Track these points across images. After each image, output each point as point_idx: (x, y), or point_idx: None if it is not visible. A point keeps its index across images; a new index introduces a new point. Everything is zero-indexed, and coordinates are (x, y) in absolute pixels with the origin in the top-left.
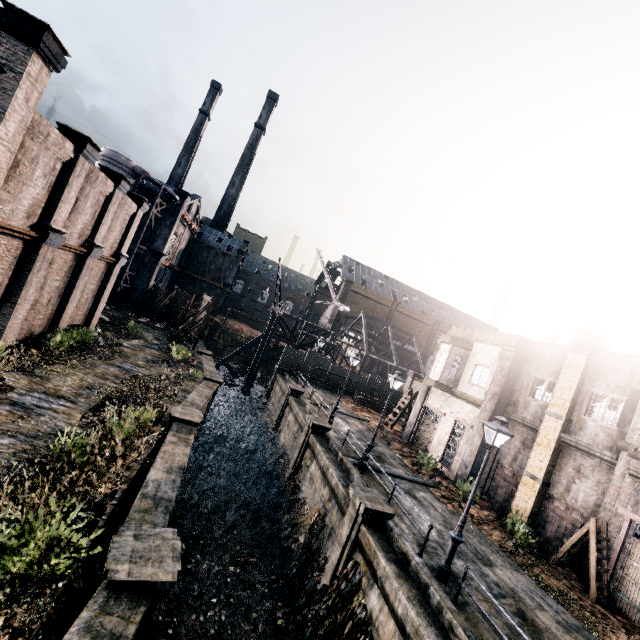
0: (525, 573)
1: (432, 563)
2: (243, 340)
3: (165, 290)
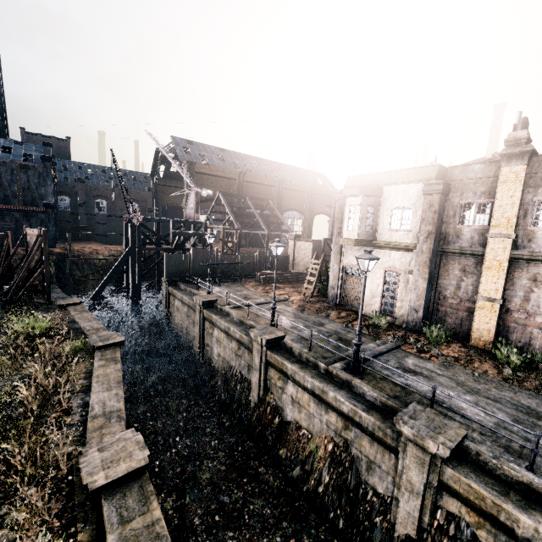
0: None
1: None
2: (103, 262)
3: None
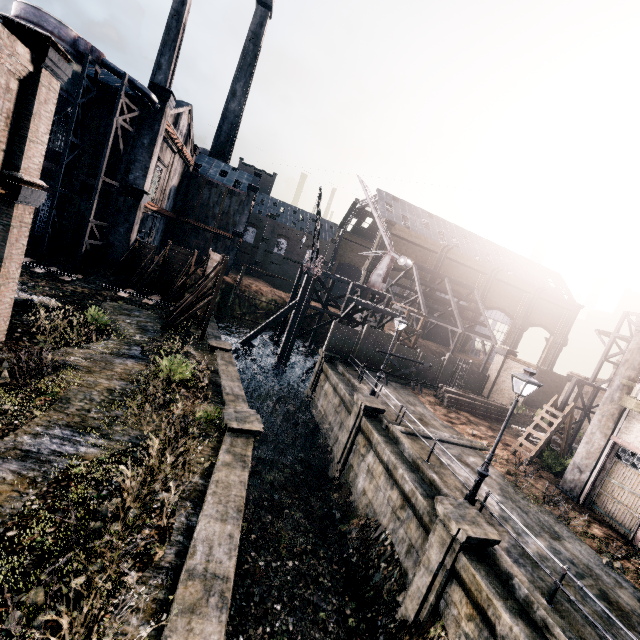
0: None
1: None
2: (264, 305)
3: (153, 246)
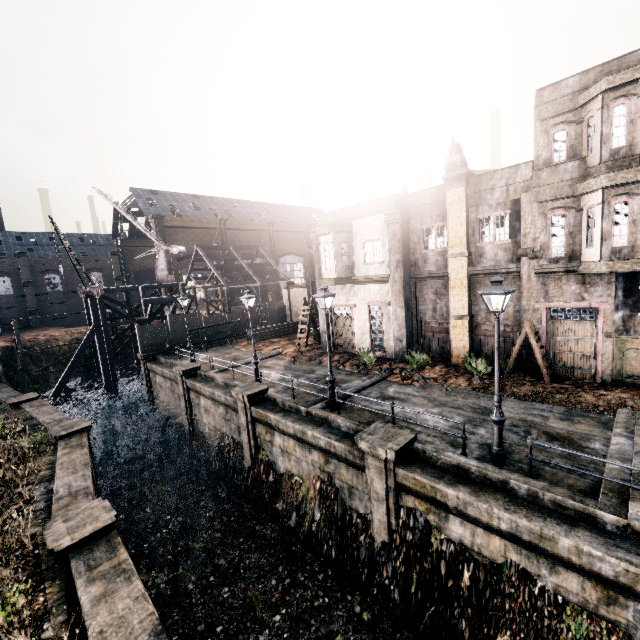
0: (506, 397)
1: (477, 453)
2: (65, 349)
3: None
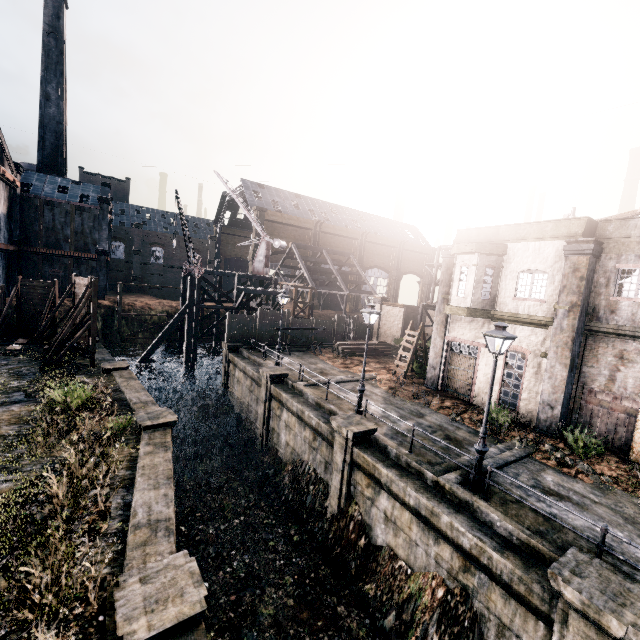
0: None
1: None
2: (155, 319)
3: None
